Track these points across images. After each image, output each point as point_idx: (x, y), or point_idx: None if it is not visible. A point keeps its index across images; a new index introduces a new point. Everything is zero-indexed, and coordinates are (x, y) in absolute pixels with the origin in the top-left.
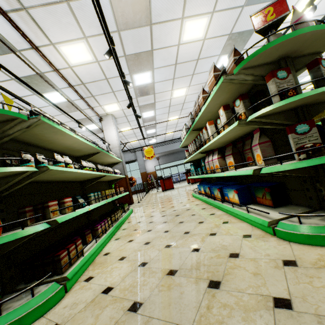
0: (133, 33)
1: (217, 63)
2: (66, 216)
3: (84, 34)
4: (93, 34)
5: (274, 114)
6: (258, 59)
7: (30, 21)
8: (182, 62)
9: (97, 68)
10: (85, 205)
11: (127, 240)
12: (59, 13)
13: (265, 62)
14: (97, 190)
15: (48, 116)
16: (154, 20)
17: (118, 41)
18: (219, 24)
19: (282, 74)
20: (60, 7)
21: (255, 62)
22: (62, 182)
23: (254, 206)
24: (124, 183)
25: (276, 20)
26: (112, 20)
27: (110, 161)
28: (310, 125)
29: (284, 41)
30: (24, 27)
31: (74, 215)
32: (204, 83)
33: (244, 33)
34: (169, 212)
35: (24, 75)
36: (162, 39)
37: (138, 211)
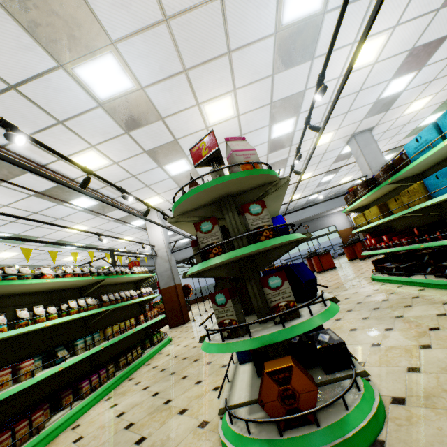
0: (145, 131)
1: (271, 133)
2: (11, 390)
3: (90, 143)
4: (100, 142)
5: (214, 267)
6: (184, 207)
7: (31, 146)
8: (220, 142)
9: (118, 169)
10: (61, 360)
11: (112, 404)
12: (57, 133)
13: (201, 205)
14: (115, 321)
15: (11, 270)
16: (164, 114)
17: (131, 141)
18: (250, 98)
19: (207, 226)
20: (56, 129)
21: (185, 209)
22: (49, 327)
23: (248, 368)
24: (174, 295)
25: (209, 156)
26: (115, 126)
27: (137, 278)
28: (225, 295)
29: (193, 196)
30: (27, 152)
31: (27, 384)
32: (265, 155)
33: (290, 97)
34: (196, 351)
35: (42, 190)
36: (183, 128)
37: (176, 341)
